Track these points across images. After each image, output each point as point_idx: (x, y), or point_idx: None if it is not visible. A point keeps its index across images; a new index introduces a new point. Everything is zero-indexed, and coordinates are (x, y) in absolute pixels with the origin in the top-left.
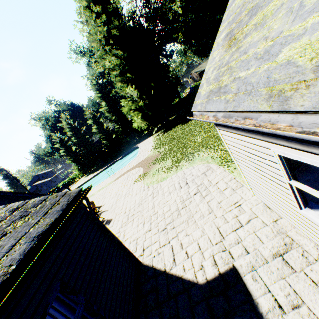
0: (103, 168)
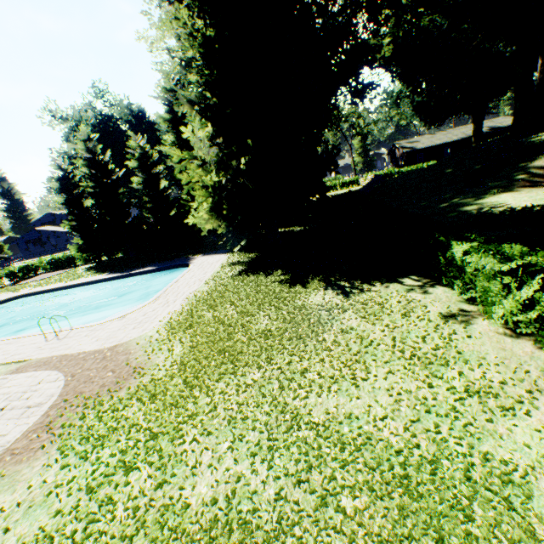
0: (112, 273)
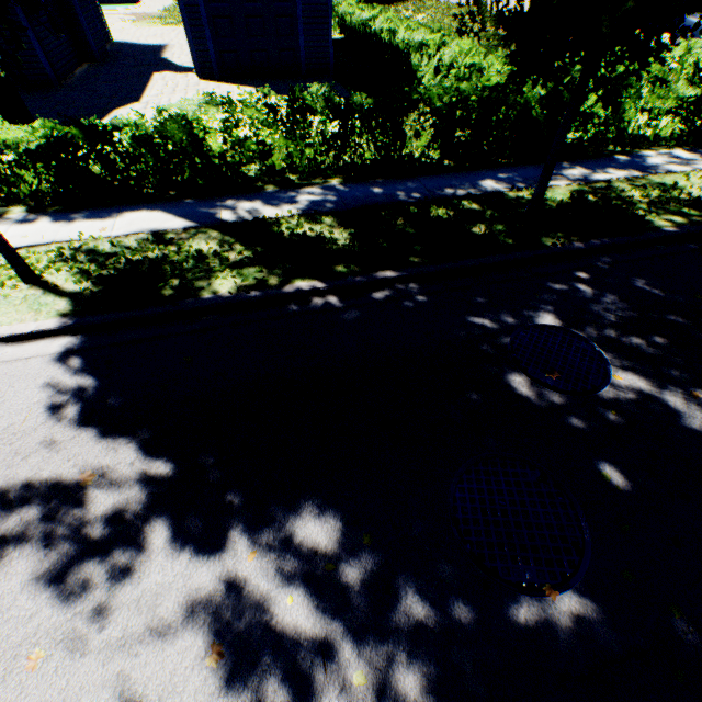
0: None
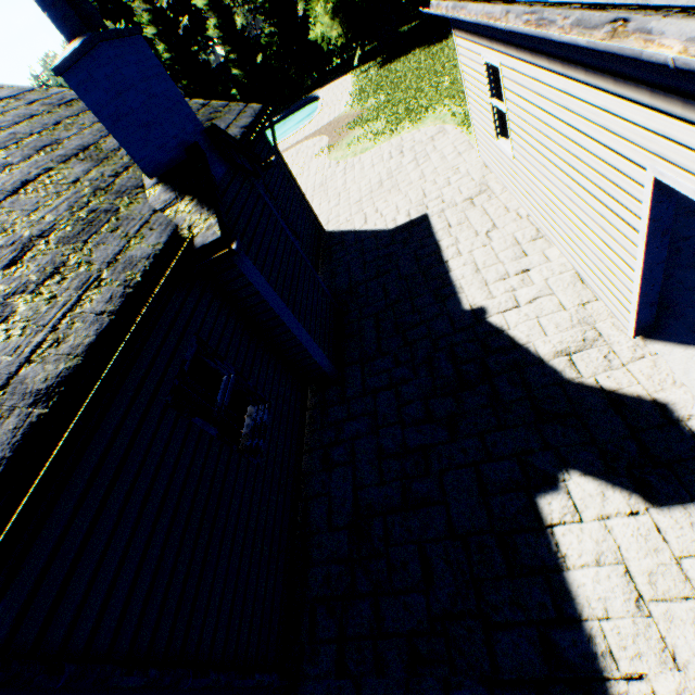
0: None
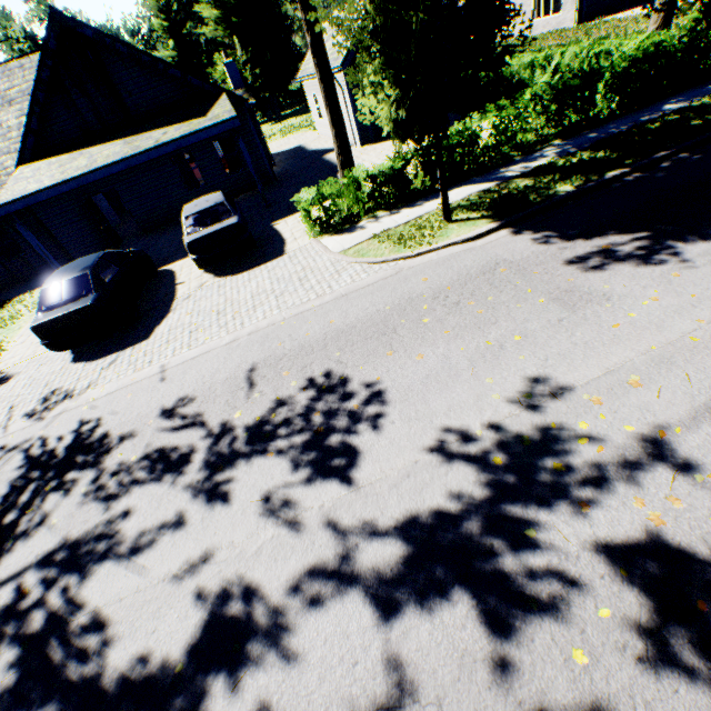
0: None
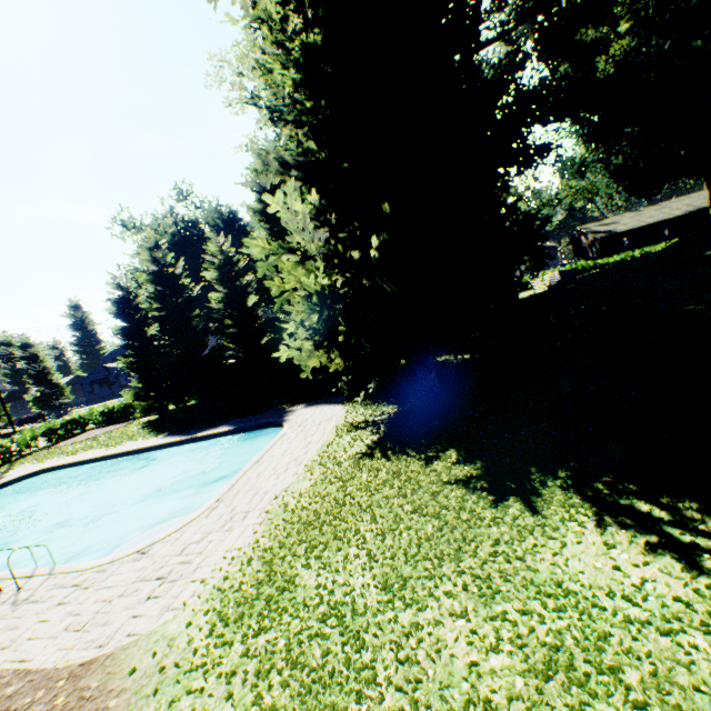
0: (169, 436)
